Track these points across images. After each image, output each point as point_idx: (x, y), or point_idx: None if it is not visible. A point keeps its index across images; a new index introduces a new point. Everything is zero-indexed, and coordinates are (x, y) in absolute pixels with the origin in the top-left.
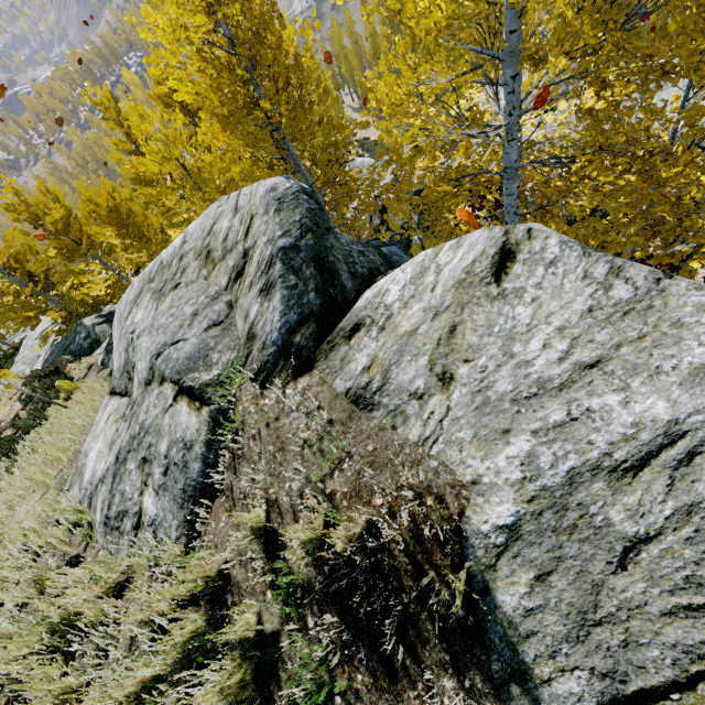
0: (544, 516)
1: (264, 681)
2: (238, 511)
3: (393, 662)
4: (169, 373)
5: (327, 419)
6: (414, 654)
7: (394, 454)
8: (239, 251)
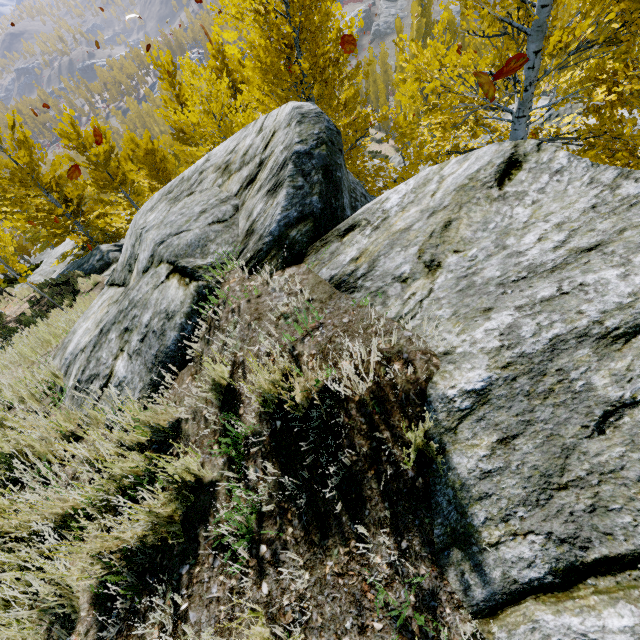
0: (518, 381)
1: (193, 524)
2: (203, 375)
3: (329, 518)
4: (167, 256)
5: (307, 298)
6: (353, 511)
7: (369, 325)
8: (255, 163)
